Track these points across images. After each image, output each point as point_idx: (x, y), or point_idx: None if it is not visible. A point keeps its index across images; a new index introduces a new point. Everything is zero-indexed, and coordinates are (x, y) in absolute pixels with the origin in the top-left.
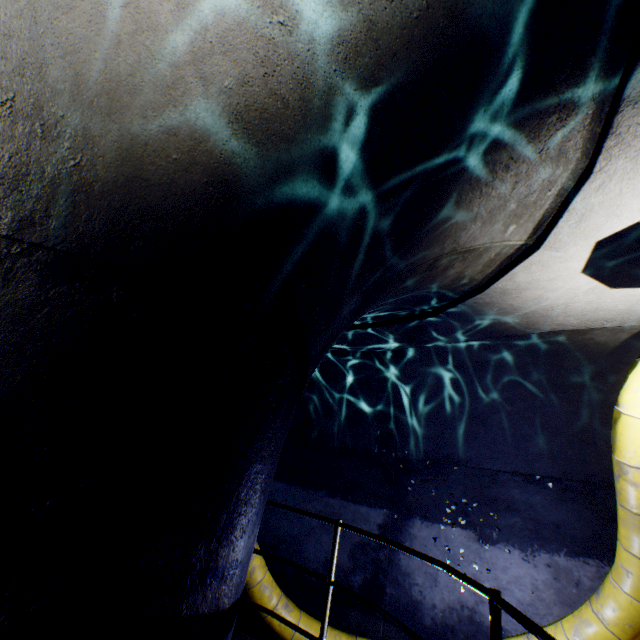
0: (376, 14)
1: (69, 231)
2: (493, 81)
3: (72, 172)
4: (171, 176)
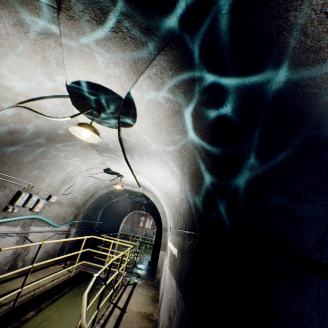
0: (190, 125)
1: (188, 225)
2: (234, 77)
3: (185, 210)
4: (194, 200)
